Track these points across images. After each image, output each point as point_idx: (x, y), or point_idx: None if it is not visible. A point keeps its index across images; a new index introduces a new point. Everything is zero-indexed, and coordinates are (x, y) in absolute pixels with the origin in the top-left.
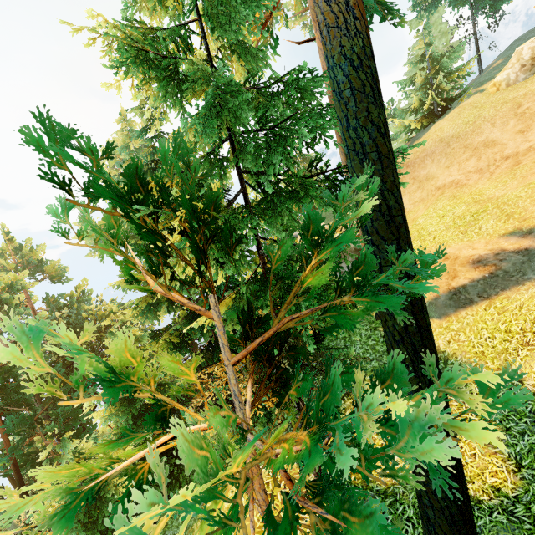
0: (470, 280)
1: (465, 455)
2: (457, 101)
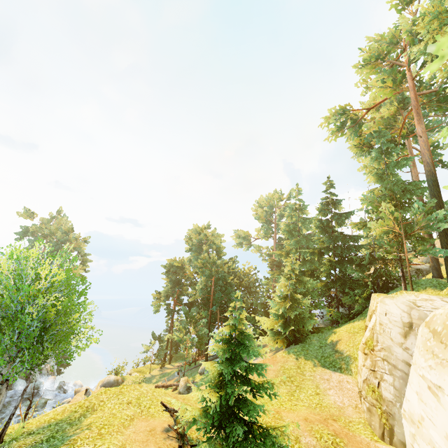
0: None
1: None
2: None
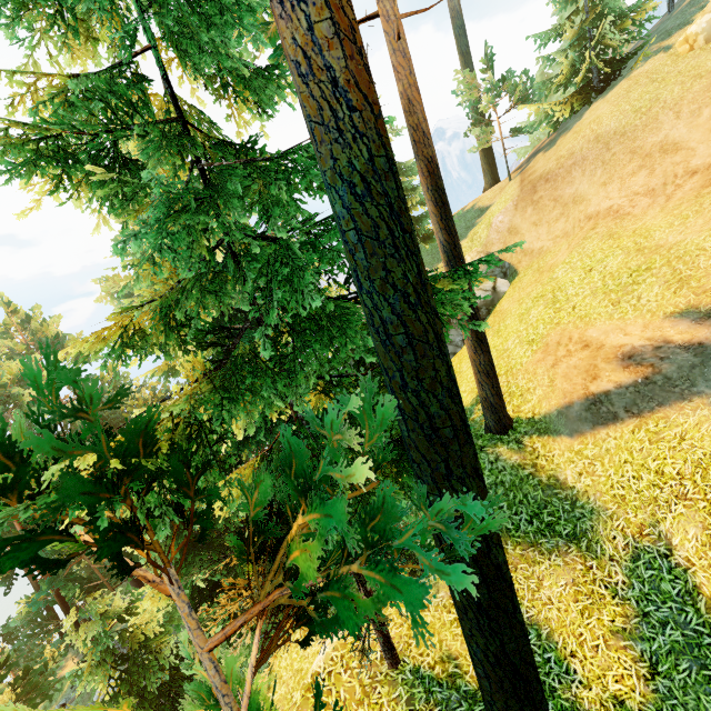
0: (615, 385)
1: (584, 646)
2: (629, 65)
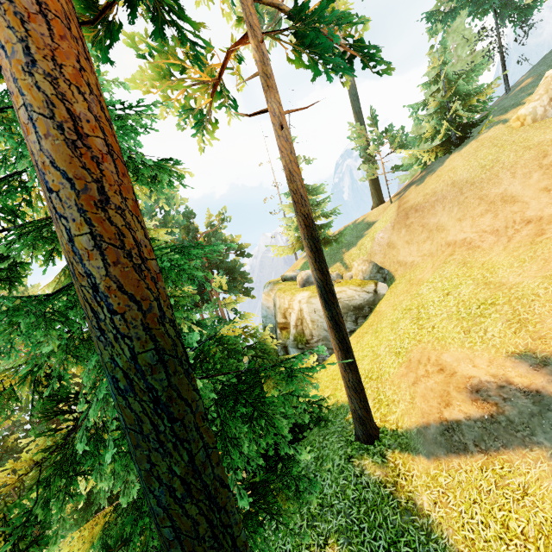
0: (465, 416)
1: None
2: (478, 128)
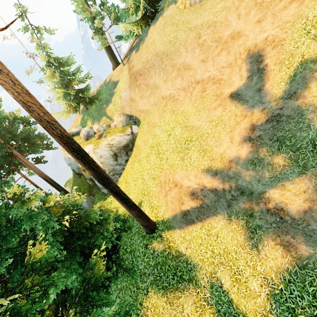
0: (190, 207)
1: None
2: (161, 5)
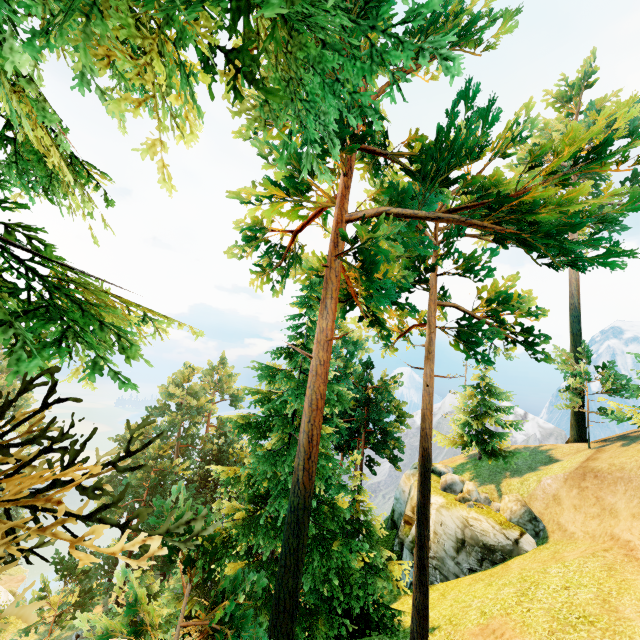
0: None
1: None
2: None
